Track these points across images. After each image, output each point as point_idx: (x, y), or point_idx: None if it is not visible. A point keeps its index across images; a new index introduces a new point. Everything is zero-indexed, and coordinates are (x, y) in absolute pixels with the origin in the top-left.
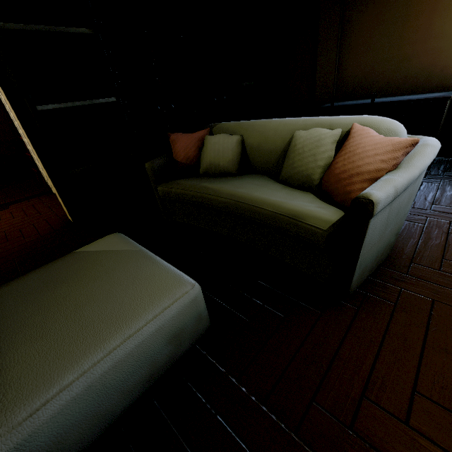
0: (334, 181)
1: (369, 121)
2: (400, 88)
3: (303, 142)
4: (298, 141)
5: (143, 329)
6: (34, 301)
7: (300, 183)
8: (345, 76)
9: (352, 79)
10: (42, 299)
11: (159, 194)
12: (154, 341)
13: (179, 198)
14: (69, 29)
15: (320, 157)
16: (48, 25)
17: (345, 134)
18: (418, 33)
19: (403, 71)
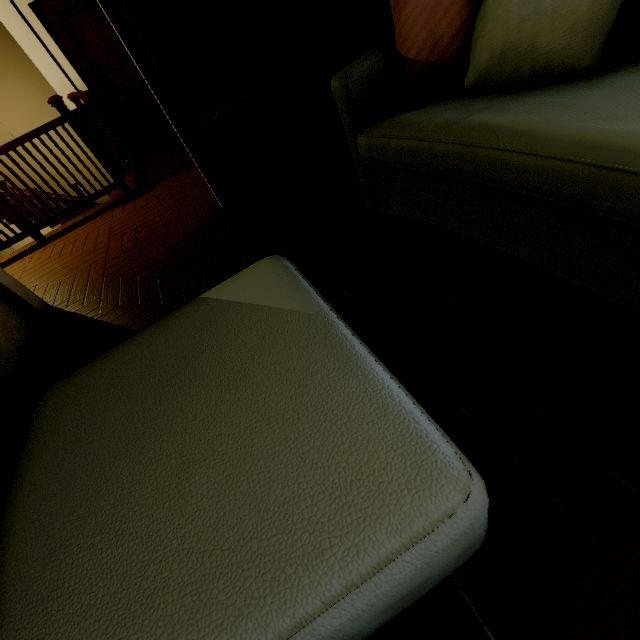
0: None
1: None
2: None
3: None
4: None
5: (317, 620)
6: (127, 416)
7: None
8: None
9: None
10: (138, 413)
11: (361, 155)
12: (346, 631)
13: (406, 162)
14: None
15: None
16: None
17: None
18: None
19: None
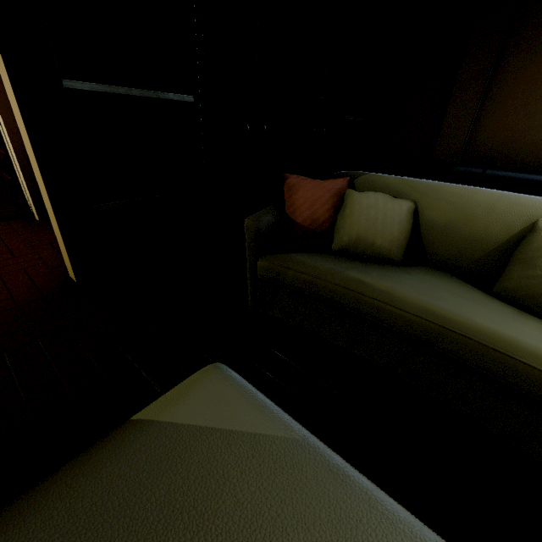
0: None
1: None
2: None
3: None
4: None
5: None
6: None
7: None
8: (481, 136)
9: (490, 142)
10: None
11: (259, 272)
12: None
13: (300, 287)
14: None
15: None
16: None
17: None
18: None
19: None
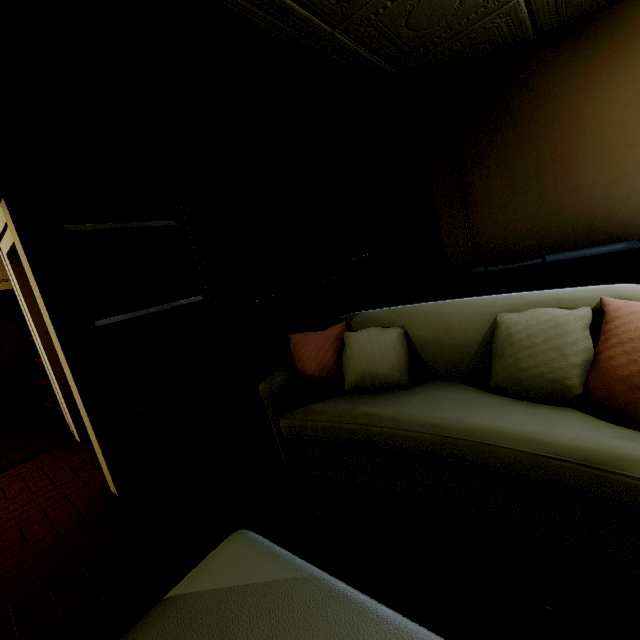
0: (624, 388)
1: (625, 292)
2: (558, 244)
3: (525, 330)
4: (513, 329)
5: None
6: None
7: (542, 392)
8: (480, 238)
9: (490, 240)
10: None
11: (283, 432)
12: None
13: (322, 435)
14: (151, 223)
15: (570, 351)
16: (120, 222)
17: (592, 313)
18: (560, 187)
19: (556, 226)
